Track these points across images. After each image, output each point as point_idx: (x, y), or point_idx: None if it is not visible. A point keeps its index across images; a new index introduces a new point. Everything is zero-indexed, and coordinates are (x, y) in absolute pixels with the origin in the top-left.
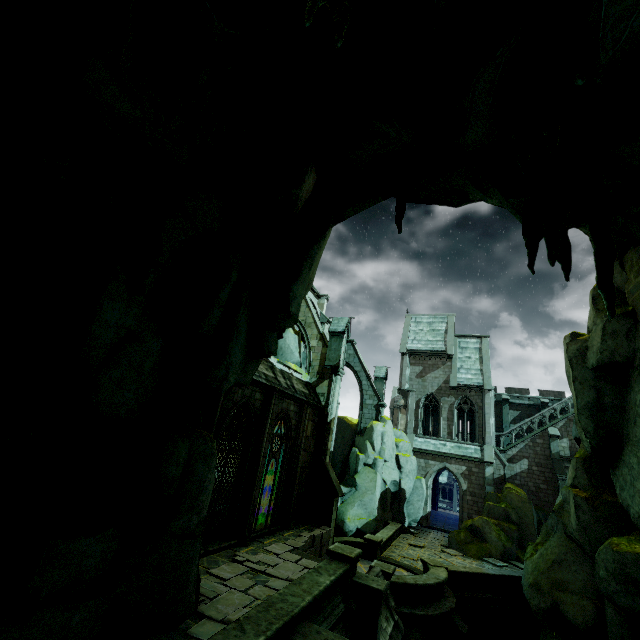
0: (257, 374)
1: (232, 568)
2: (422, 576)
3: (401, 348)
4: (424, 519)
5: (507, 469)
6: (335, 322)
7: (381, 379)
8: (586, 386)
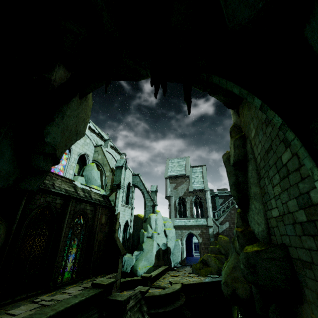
0: (58, 189)
1: (27, 307)
2: (165, 290)
3: (165, 175)
4: (183, 261)
5: (220, 228)
6: (118, 162)
7: (154, 192)
8: (231, 174)
